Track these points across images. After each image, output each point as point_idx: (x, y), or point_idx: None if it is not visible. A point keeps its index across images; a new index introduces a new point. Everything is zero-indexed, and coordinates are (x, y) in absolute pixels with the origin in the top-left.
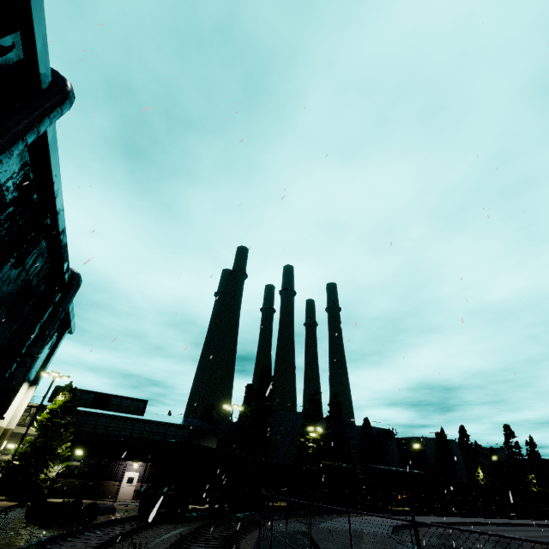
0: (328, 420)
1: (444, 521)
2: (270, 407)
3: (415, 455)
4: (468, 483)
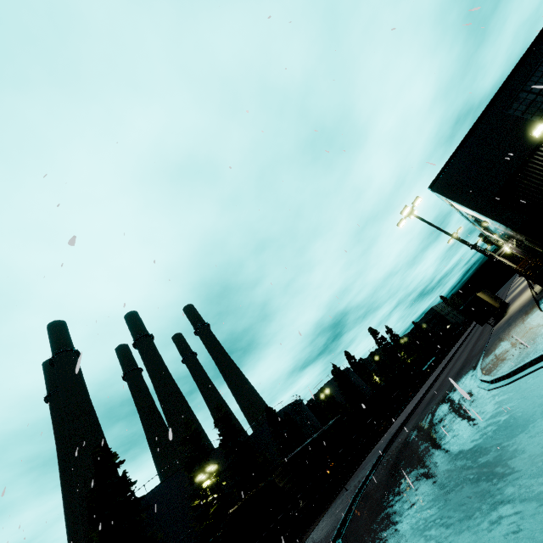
0: (224, 445)
1: (378, 453)
2: (130, 498)
3: (327, 405)
4: (374, 393)
